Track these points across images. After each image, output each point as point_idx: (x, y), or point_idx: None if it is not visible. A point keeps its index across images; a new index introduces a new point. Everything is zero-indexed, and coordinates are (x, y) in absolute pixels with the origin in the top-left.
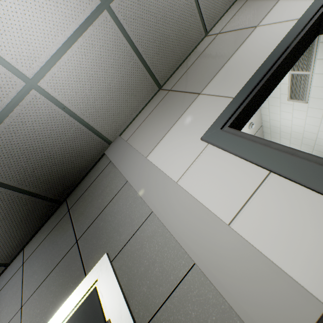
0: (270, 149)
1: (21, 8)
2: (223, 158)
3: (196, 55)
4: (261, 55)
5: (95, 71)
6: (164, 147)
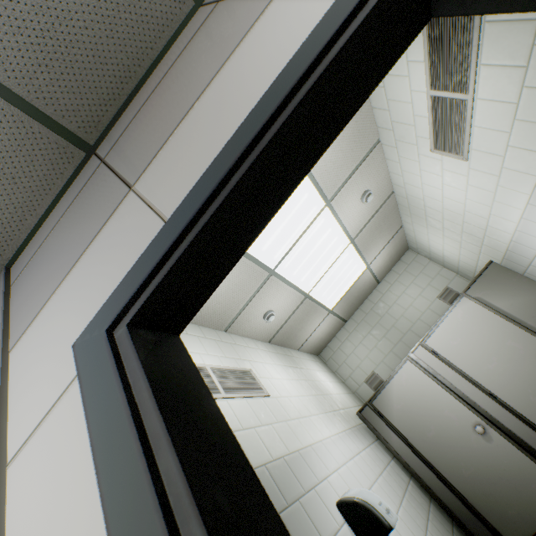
0: (142, 476)
1: None
2: (83, 437)
3: (168, 63)
4: (258, 87)
5: None
6: (36, 334)
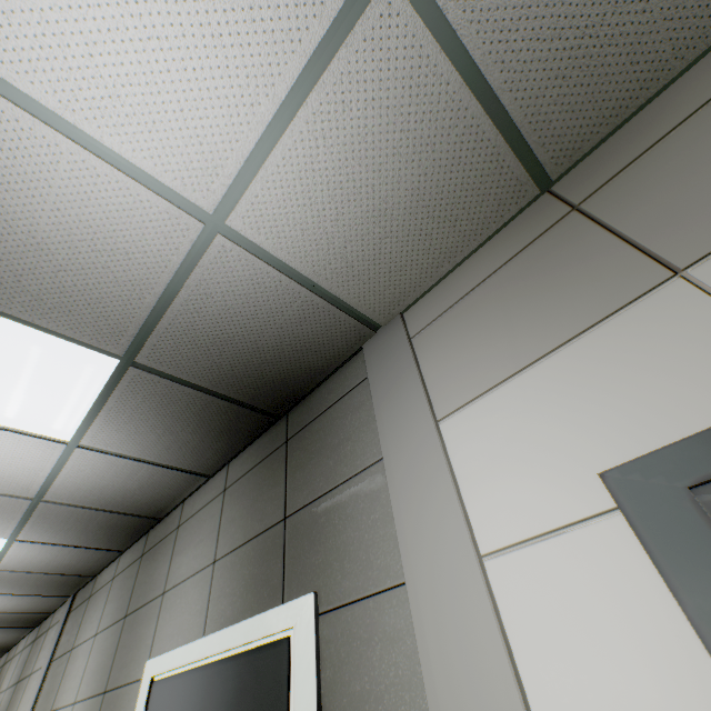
0: None
1: (177, 57)
2: (648, 603)
3: None
4: None
5: (349, 174)
6: (488, 420)
